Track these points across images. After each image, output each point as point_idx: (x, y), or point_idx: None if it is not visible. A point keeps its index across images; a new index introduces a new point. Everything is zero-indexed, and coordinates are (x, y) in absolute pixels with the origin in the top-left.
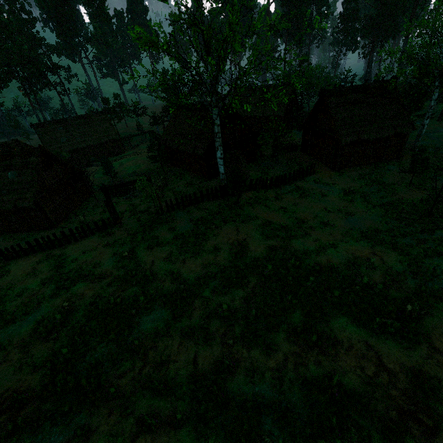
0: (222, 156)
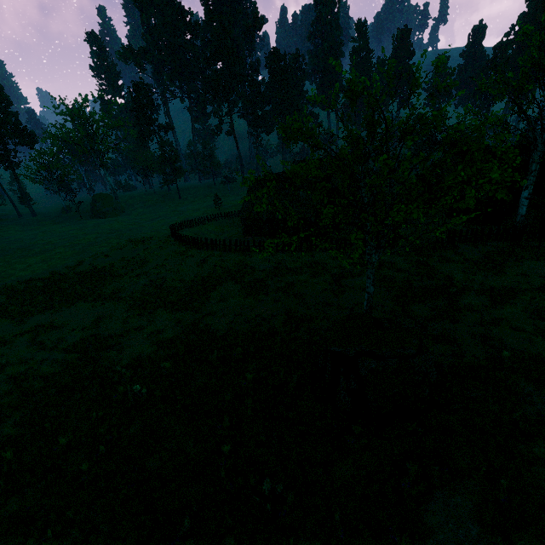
0: (529, 196)
